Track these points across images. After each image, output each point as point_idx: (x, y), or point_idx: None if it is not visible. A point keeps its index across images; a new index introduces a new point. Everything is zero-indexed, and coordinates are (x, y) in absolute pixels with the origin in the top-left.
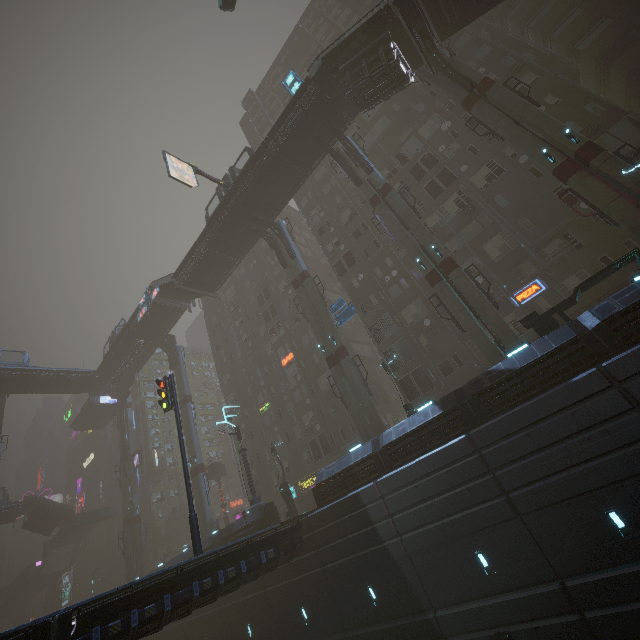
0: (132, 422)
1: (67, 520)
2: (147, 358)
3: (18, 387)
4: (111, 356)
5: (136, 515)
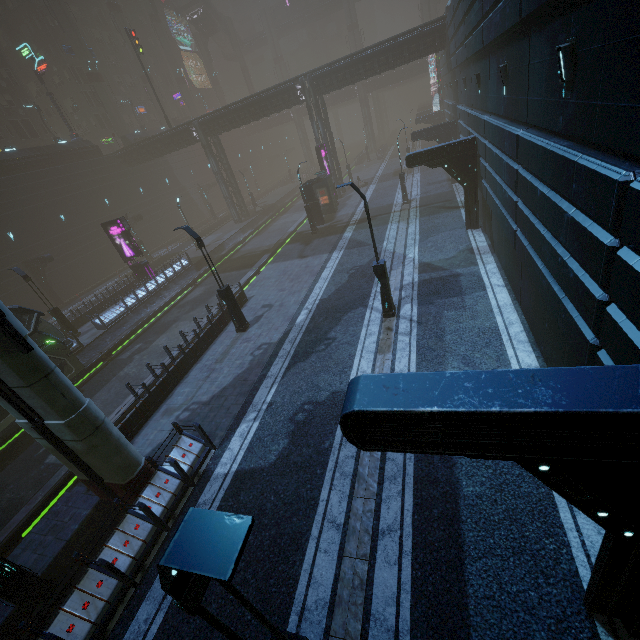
0: None
1: None
2: None
3: None
4: None
5: None
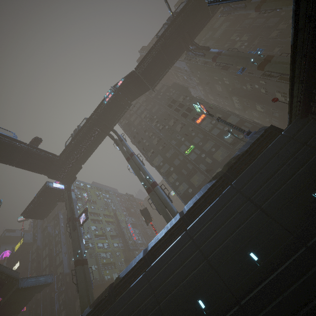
0: (75, 200)
1: (12, 283)
2: (94, 149)
3: (4, 155)
4: (74, 141)
5: (84, 258)
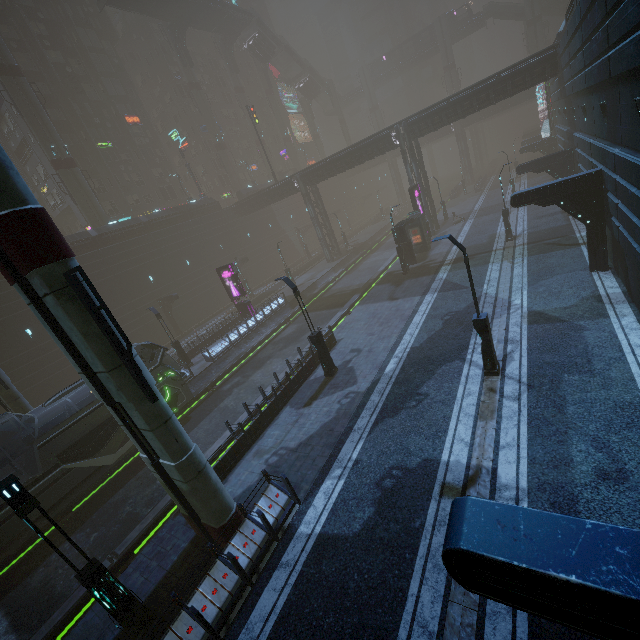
0: None
1: None
2: None
3: None
4: None
5: None
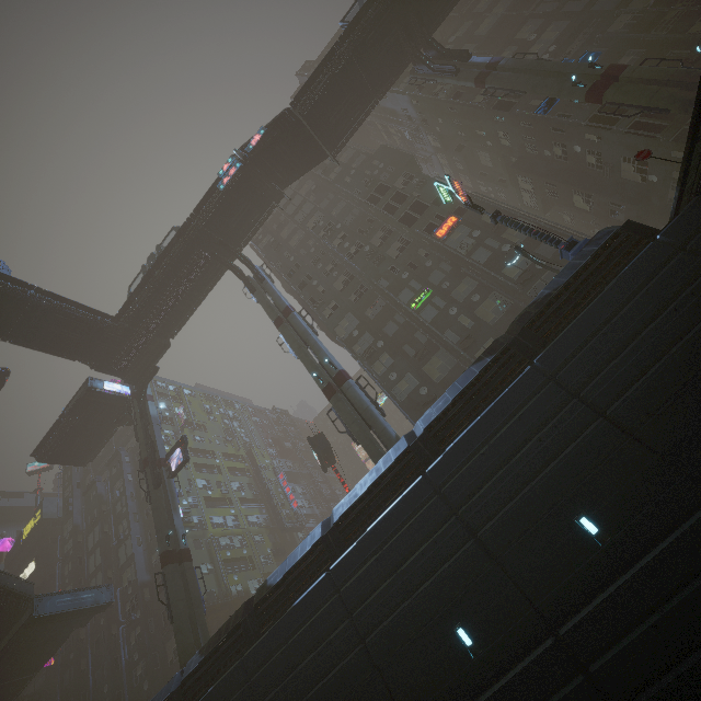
0: (157, 419)
1: (17, 607)
2: (197, 302)
3: None
4: (149, 282)
5: (183, 548)
